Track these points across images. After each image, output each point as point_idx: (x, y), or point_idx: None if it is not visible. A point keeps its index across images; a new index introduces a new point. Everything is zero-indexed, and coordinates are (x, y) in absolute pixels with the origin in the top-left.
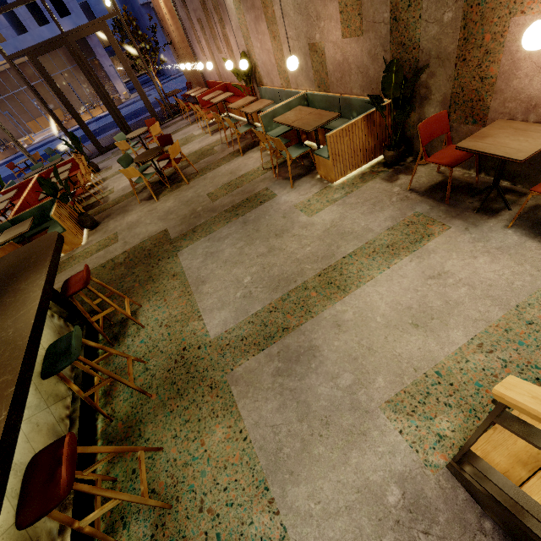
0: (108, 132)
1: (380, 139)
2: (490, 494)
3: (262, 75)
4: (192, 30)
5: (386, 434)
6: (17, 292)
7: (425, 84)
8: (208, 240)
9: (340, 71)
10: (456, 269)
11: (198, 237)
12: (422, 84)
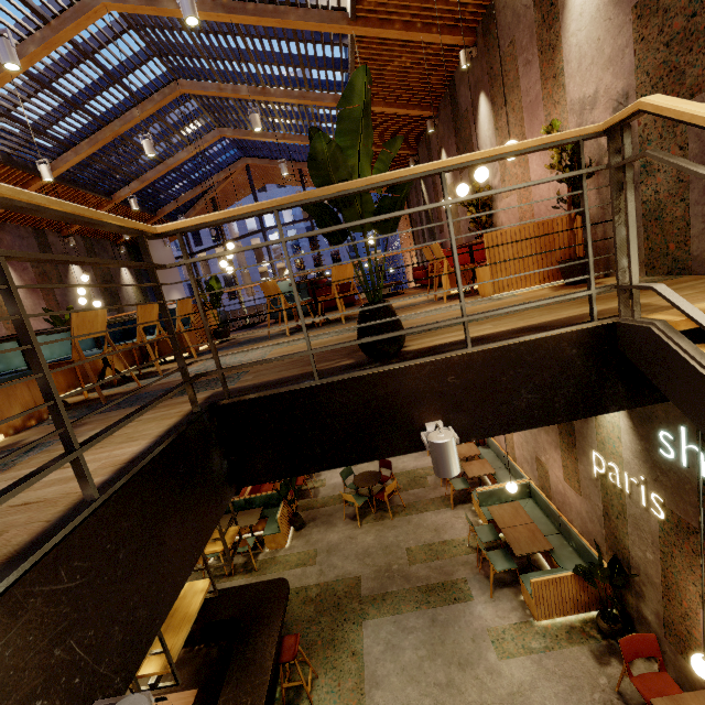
0: None
1: (596, 596)
2: None
3: None
4: None
5: None
6: (256, 649)
7: (638, 584)
8: (394, 622)
9: (561, 497)
10: None
11: (385, 611)
12: (635, 581)
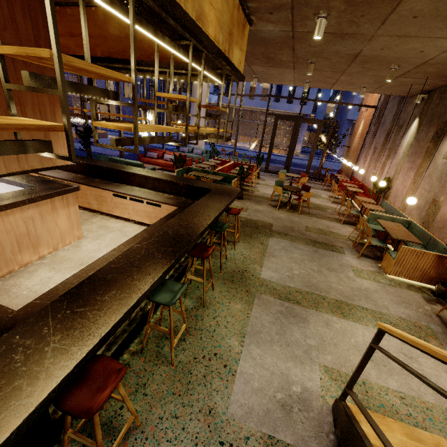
0: (274, 164)
1: (441, 276)
2: (346, 411)
3: (391, 195)
4: (366, 149)
5: (313, 373)
6: (219, 198)
7: None
8: (289, 243)
9: (443, 224)
10: (425, 364)
11: (285, 238)
12: None
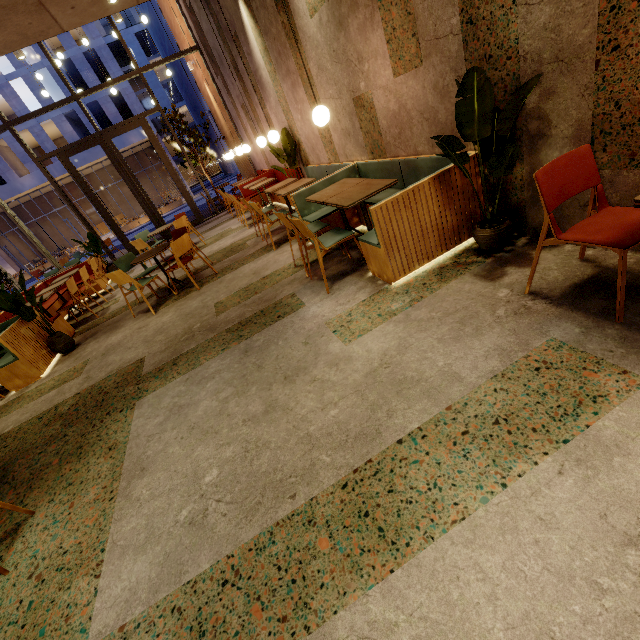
0: None
1: (467, 213)
2: None
3: (307, 153)
4: (238, 119)
5: None
6: None
7: (537, 113)
8: (185, 381)
9: (396, 125)
10: None
11: (174, 375)
12: (530, 113)
